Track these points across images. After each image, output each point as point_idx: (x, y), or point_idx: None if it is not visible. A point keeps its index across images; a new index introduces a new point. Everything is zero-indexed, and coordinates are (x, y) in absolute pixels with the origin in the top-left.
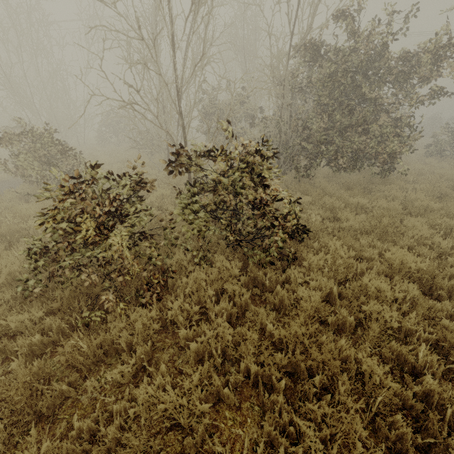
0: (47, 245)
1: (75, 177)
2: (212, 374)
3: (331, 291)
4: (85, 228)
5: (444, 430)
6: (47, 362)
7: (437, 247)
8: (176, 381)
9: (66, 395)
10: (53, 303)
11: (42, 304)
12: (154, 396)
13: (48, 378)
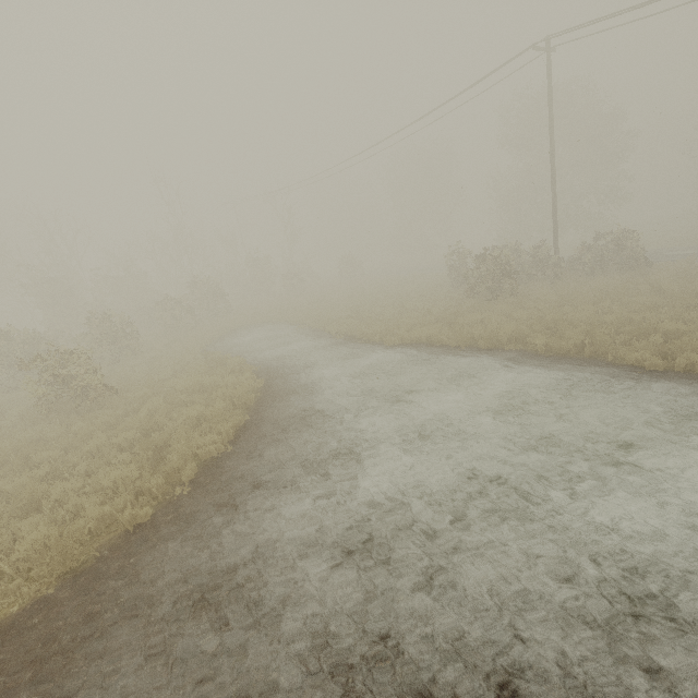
0: None
1: None
2: None
3: None
4: None
5: None
6: None
7: None
8: None
9: None
10: None
11: None
12: None
13: None
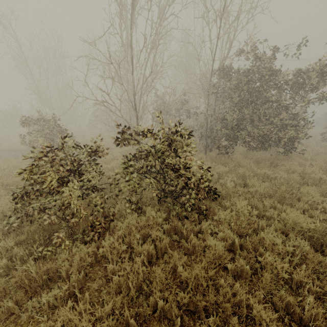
0: (26, 193)
1: (48, 146)
2: (124, 305)
3: (235, 242)
4: (48, 181)
5: None
6: (1, 281)
7: None
8: (95, 308)
9: (12, 311)
10: (23, 235)
11: (17, 236)
12: (71, 319)
13: (4, 295)
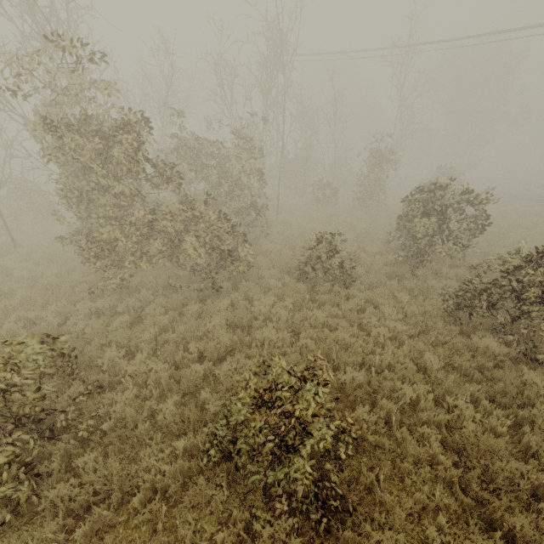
0: None
1: None
2: None
3: None
4: None
5: None
6: None
7: None
8: None
9: None
10: None
11: None
12: None
13: None
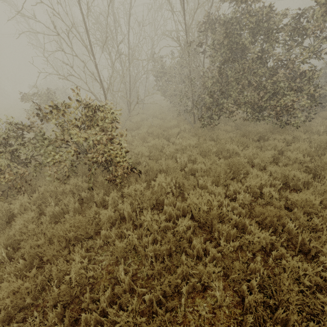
0: None
1: None
2: (3, 245)
3: (129, 214)
4: None
5: (83, 326)
6: None
7: (266, 196)
8: None
9: None
10: None
11: None
12: None
13: None
